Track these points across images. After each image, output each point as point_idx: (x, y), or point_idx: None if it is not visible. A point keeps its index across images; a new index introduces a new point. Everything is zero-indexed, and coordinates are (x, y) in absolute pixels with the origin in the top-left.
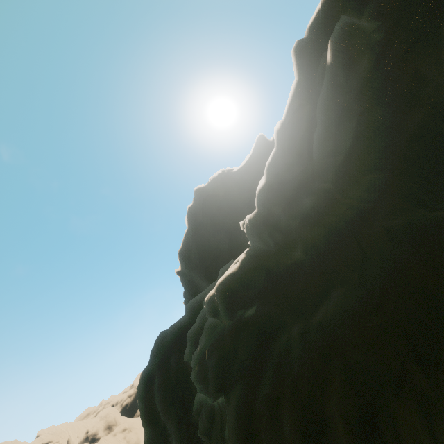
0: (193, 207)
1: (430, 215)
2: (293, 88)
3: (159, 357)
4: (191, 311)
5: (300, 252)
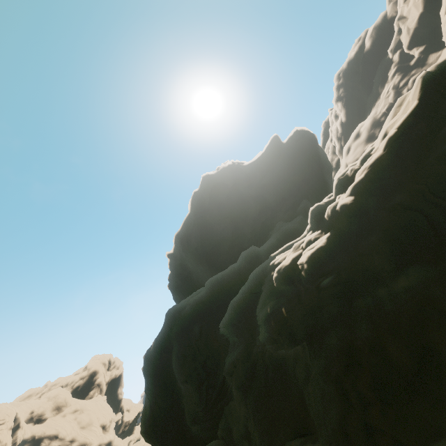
0: (199, 193)
1: None
2: (413, 107)
3: (177, 327)
4: (211, 288)
5: (374, 237)
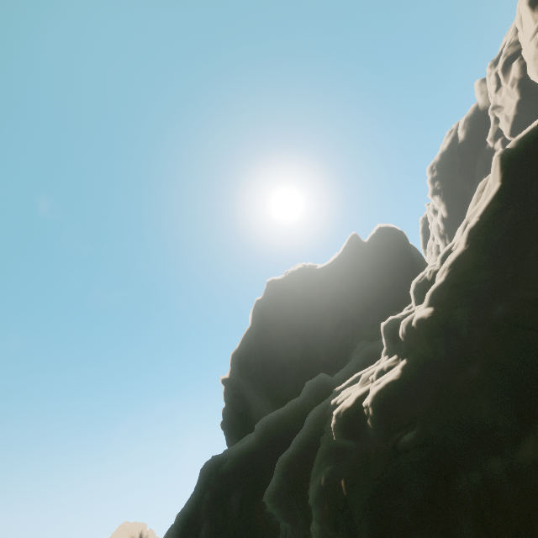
0: (262, 301)
1: None
2: (495, 190)
3: (211, 493)
4: (262, 433)
5: (476, 369)
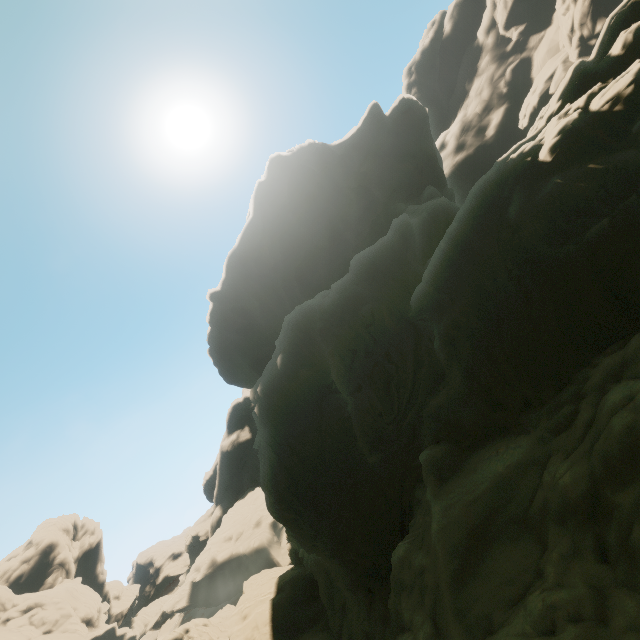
0: (267, 183)
1: None
2: None
3: (323, 323)
4: (360, 268)
5: None
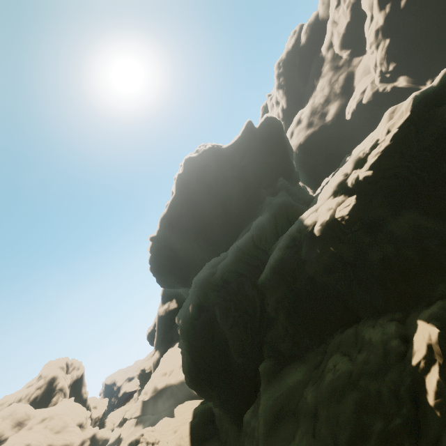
0: (183, 175)
1: None
2: (408, 116)
3: (213, 289)
4: (234, 254)
5: (378, 196)
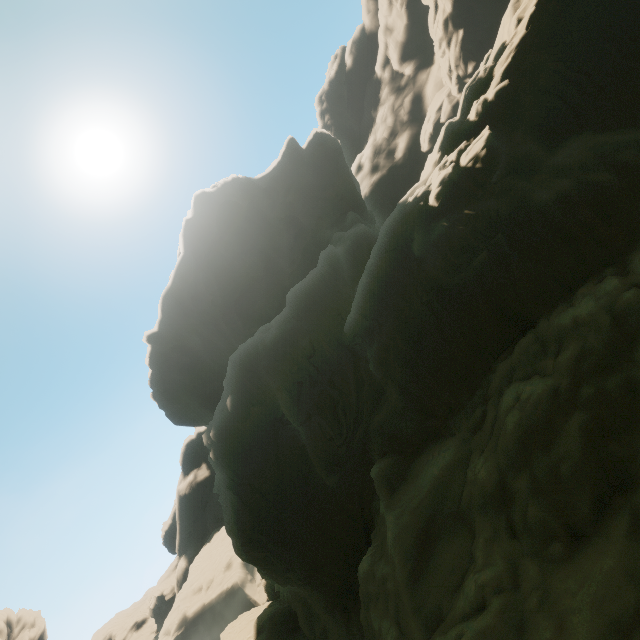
0: (195, 220)
1: (631, 66)
2: None
3: (268, 359)
4: (296, 301)
5: (519, 133)
